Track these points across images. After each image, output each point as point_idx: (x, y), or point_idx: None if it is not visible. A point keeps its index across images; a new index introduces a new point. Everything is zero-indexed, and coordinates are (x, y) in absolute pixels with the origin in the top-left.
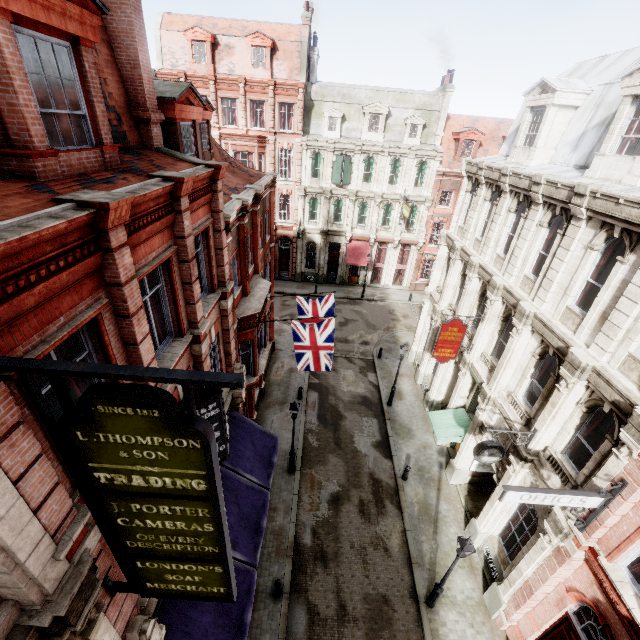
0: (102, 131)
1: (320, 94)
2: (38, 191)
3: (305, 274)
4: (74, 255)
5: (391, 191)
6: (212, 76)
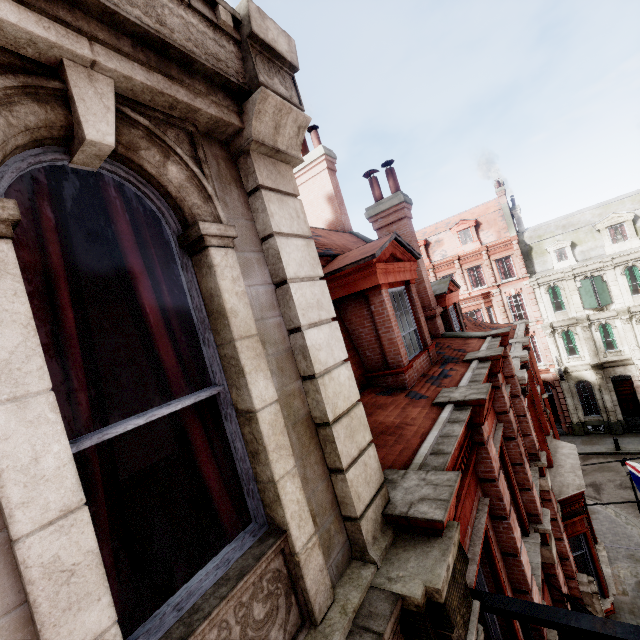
0: (425, 336)
1: (535, 236)
2: (416, 398)
3: (587, 423)
4: (464, 454)
5: None
6: (430, 266)
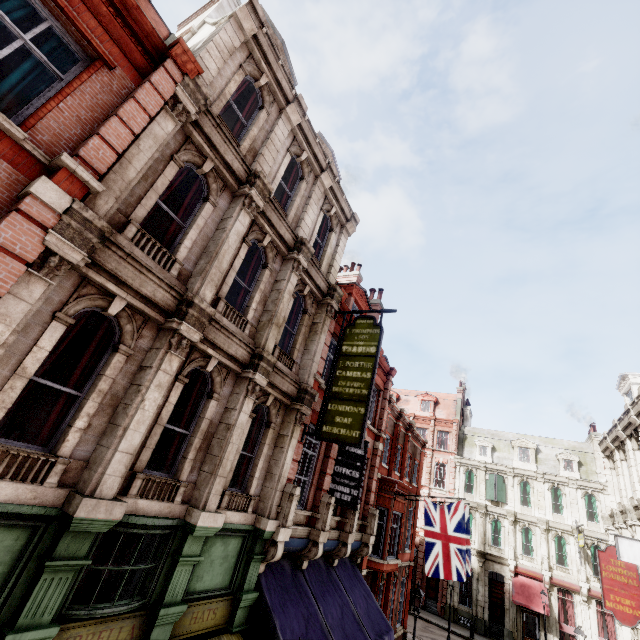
0: None
1: (472, 431)
2: None
3: (458, 611)
4: None
5: (558, 520)
6: None
